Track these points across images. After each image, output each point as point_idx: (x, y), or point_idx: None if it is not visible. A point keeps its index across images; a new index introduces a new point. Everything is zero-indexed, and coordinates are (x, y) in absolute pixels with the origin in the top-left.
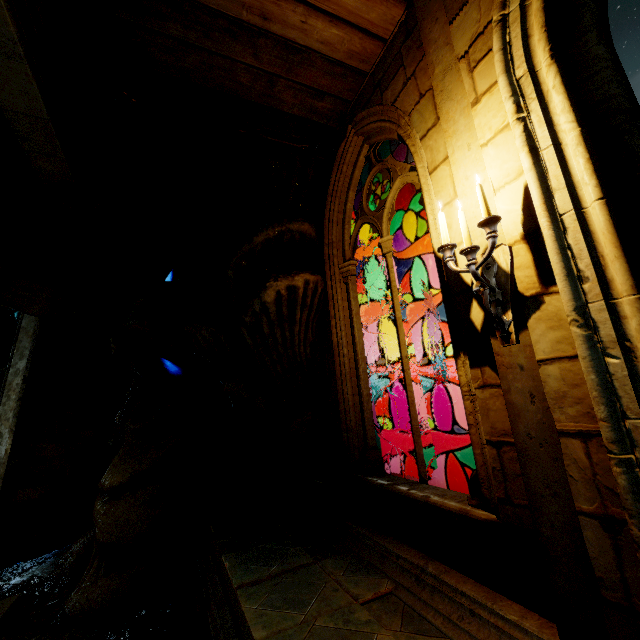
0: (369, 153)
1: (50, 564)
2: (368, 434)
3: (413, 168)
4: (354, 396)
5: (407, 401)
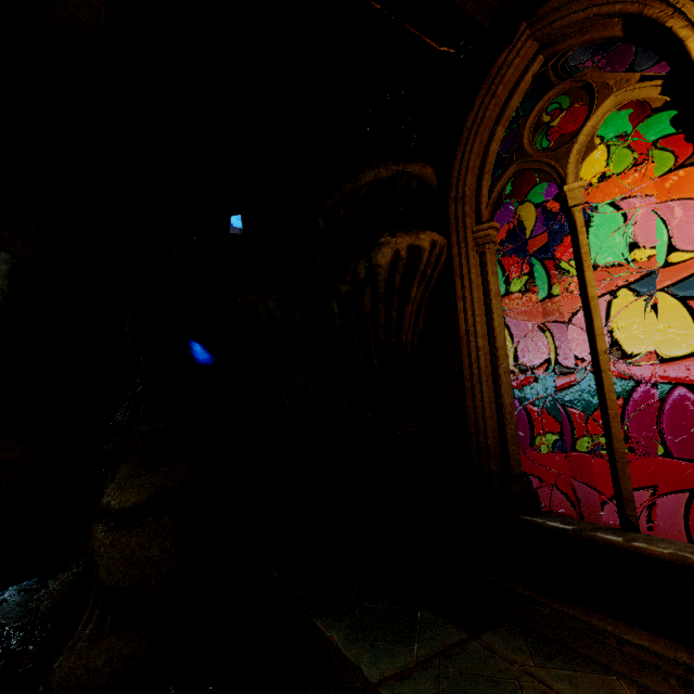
0: (543, 69)
1: (15, 605)
2: (511, 457)
3: (648, 77)
4: (490, 405)
5: (604, 414)
